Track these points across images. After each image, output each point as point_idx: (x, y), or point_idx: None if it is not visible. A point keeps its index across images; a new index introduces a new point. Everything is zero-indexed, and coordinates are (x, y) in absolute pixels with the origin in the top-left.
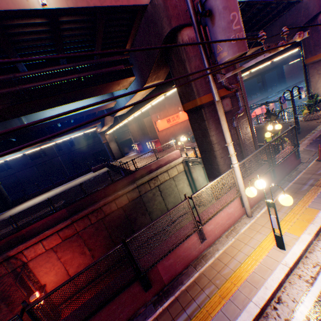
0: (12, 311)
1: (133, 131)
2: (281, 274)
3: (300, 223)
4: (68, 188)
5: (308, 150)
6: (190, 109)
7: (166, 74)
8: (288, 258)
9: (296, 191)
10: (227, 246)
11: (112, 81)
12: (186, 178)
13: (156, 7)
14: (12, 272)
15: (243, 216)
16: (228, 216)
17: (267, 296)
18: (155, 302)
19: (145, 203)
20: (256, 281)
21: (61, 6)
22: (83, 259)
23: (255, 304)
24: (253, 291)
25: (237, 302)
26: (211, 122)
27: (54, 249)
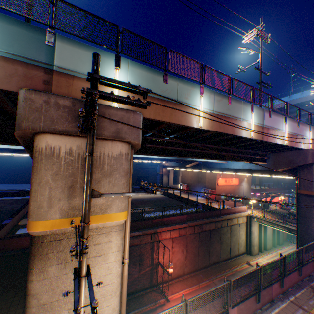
0: (139, 271)
1: (185, 174)
2: None
3: None
4: (137, 198)
5: None
6: (304, 194)
7: (284, 169)
8: None
9: None
10: None
11: (259, 161)
12: (245, 228)
13: (309, 152)
14: (151, 243)
15: None
16: None
17: None
18: None
19: (221, 234)
20: None
21: (287, 144)
22: (181, 255)
23: None
24: None
25: None
26: None
27: (173, 239)
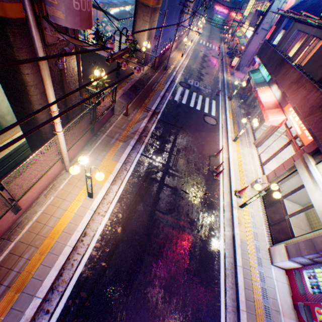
0: None
1: None
2: (89, 217)
3: (106, 175)
4: None
5: (121, 102)
6: None
7: None
8: (94, 204)
9: (107, 144)
10: (47, 206)
11: None
12: None
13: None
14: None
15: (63, 172)
16: (49, 177)
17: (79, 237)
18: None
19: None
20: (71, 229)
21: None
22: None
23: (70, 246)
24: (69, 238)
25: (57, 251)
26: (26, 55)
27: None
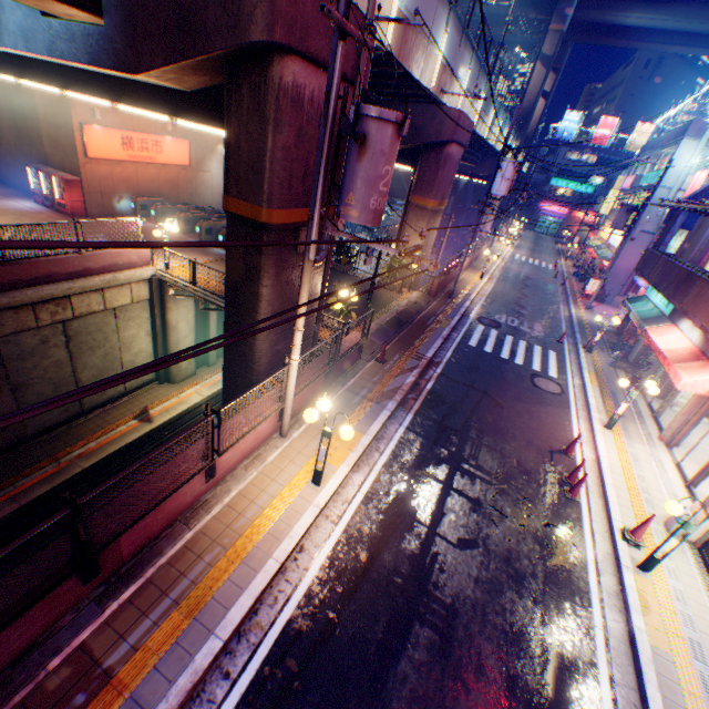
0: None
1: None
2: (311, 518)
3: (343, 451)
4: None
5: (373, 341)
6: (241, 216)
7: (203, 88)
8: (322, 497)
9: (347, 403)
10: (246, 484)
11: None
12: (150, 318)
13: None
14: None
15: (275, 435)
16: (257, 437)
17: (292, 547)
18: (103, 597)
19: (9, 362)
20: (281, 531)
21: None
22: None
23: (277, 559)
24: (275, 545)
25: (254, 562)
26: (274, 263)
27: None
